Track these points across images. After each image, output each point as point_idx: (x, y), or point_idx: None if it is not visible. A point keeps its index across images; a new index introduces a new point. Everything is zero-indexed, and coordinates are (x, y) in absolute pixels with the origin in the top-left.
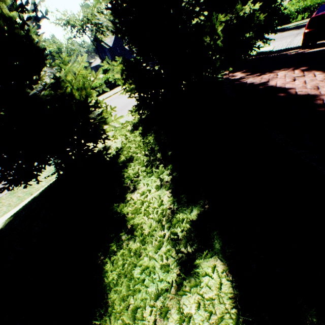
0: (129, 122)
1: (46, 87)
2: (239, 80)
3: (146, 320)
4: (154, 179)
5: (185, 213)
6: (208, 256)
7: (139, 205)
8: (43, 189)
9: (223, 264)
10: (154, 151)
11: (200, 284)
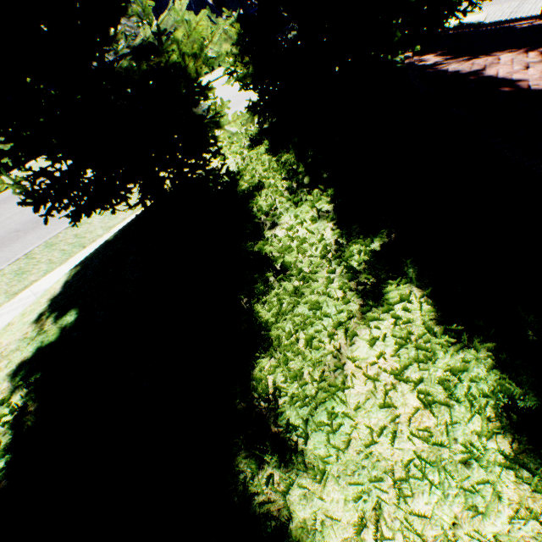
0: (242, 134)
1: (121, 54)
2: (433, 67)
3: (325, 348)
4: (306, 209)
5: (363, 244)
6: (402, 283)
7: (286, 244)
8: (119, 230)
9: (420, 291)
10: (298, 174)
11: (394, 309)
